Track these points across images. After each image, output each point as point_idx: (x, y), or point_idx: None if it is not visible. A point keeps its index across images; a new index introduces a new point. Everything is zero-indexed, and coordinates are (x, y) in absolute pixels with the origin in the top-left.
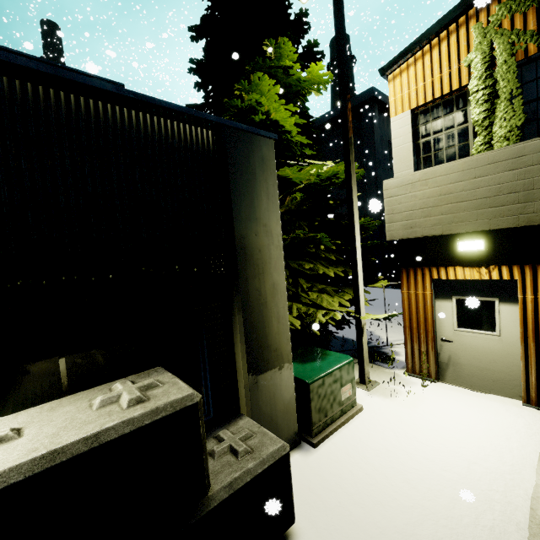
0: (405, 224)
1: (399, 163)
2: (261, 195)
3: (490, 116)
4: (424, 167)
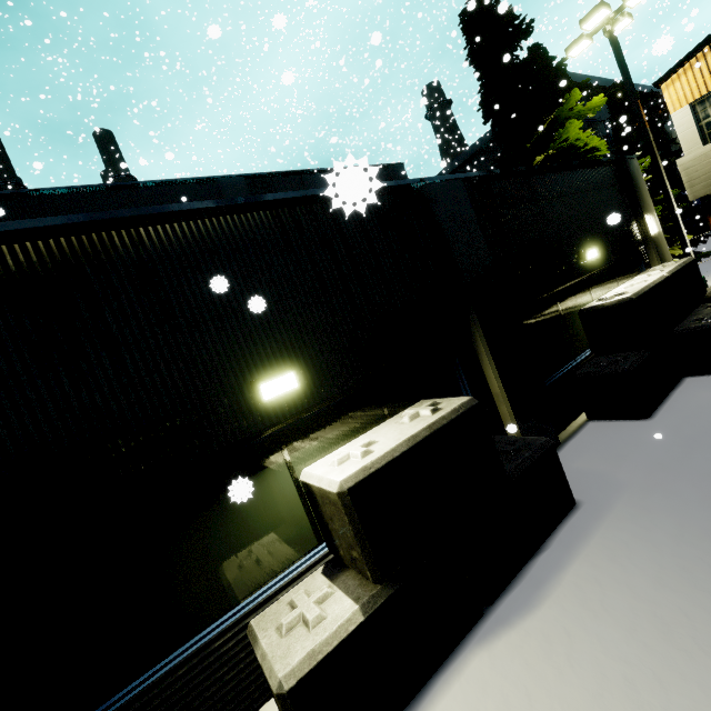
0: (705, 185)
1: (686, 144)
2: (642, 189)
3: None
4: (710, 140)
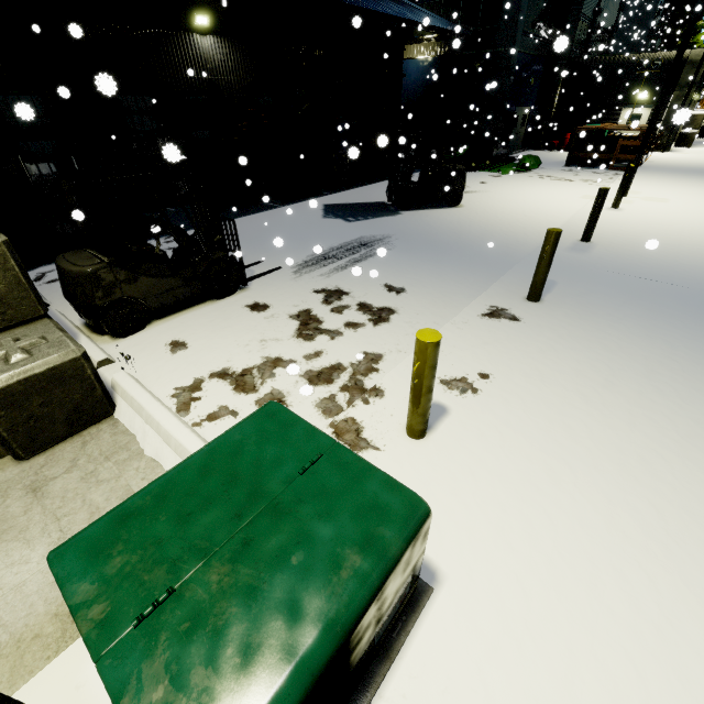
0: None
1: None
2: None
3: None
4: None
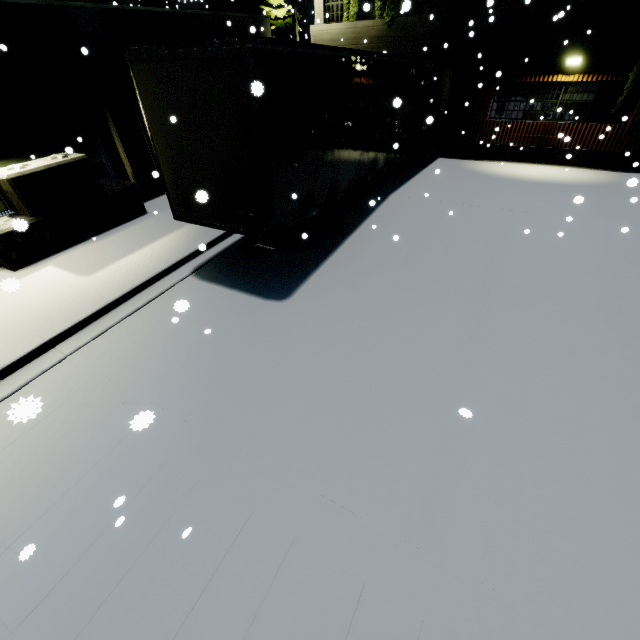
0: None
1: (317, 16)
2: None
3: (349, 3)
4: (328, 21)
